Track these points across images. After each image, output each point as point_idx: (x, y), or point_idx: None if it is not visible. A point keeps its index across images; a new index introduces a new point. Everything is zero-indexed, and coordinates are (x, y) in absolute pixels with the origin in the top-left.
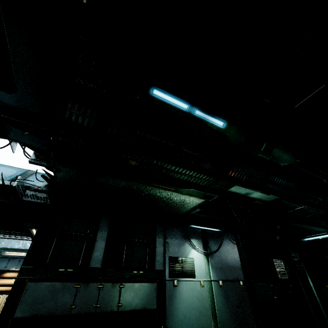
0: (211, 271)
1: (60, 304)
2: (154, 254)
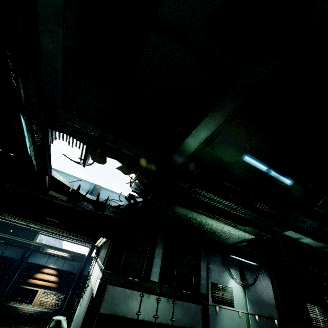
0: (248, 304)
1: (130, 309)
2: (198, 278)
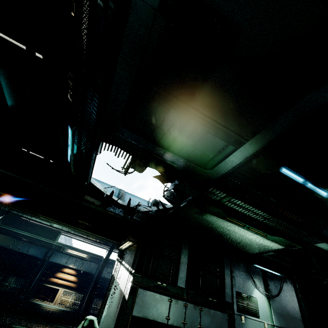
0: (273, 315)
1: (160, 313)
2: (223, 286)
